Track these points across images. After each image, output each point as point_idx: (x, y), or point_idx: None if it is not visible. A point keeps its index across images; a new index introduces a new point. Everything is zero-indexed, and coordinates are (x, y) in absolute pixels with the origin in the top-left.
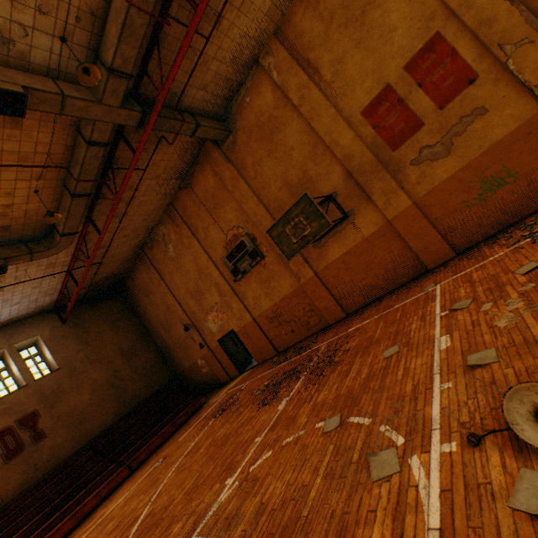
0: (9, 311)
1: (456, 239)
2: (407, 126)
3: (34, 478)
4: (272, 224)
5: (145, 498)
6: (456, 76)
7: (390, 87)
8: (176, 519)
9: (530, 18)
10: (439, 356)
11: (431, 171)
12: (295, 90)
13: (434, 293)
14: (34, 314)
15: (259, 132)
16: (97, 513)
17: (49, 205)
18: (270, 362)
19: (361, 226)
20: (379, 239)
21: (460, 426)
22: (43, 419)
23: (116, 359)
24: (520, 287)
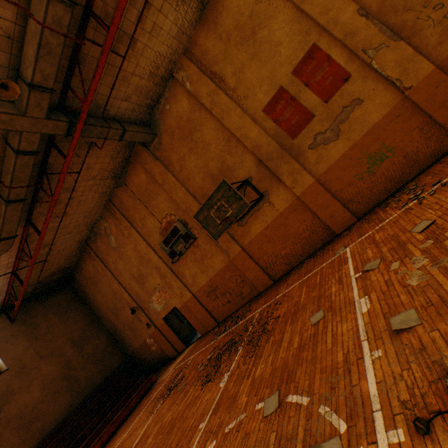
0: None
1: (355, 207)
2: (301, 118)
3: None
4: (198, 210)
5: None
6: (334, 76)
7: (283, 89)
8: None
9: (382, 29)
10: (362, 320)
11: (326, 153)
12: (206, 96)
13: (345, 256)
14: None
15: (180, 133)
16: None
17: None
18: (212, 333)
19: (276, 203)
20: (292, 213)
21: (402, 406)
22: None
23: (67, 350)
24: (421, 245)
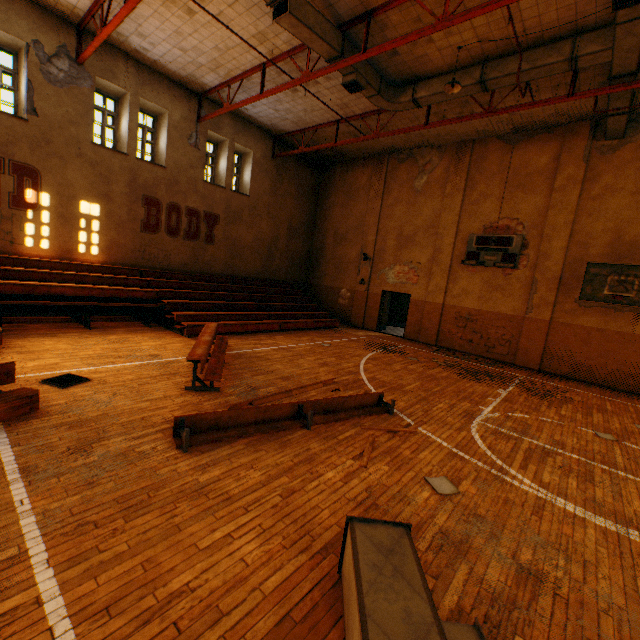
0: (262, 110)
1: None
2: None
3: (192, 268)
4: (601, 262)
5: (343, 362)
6: None
7: None
8: (432, 400)
9: None
10: None
11: None
12: None
13: None
14: (261, 127)
15: None
16: (261, 337)
17: (440, 64)
18: (426, 346)
19: None
20: None
21: None
22: (218, 228)
23: (283, 228)
24: None
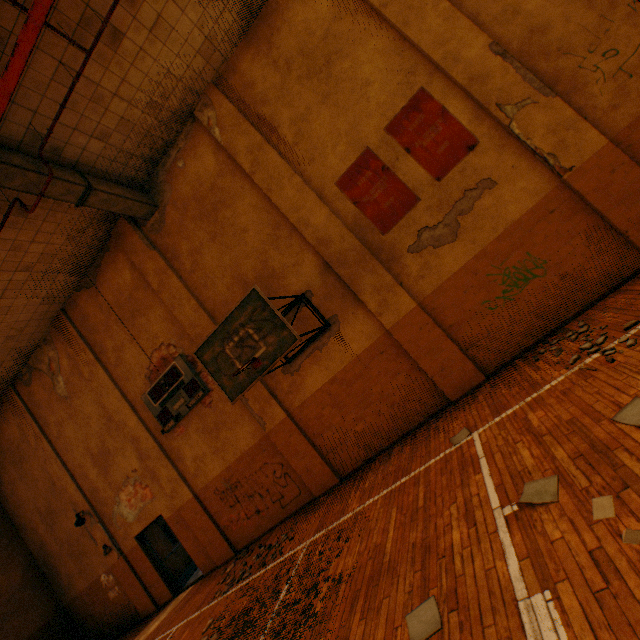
0: None
1: (482, 355)
2: (398, 201)
3: None
4: (204, 341)
5: None
6: (452, 141)
7: (371, 152)
8: None
9: (528, 76)
10: None
11: (437, 261)
12: (245, 152)
13: (473, 451)
14: None
15: (197, 207)
16: None
17: None
18: (220, 575)
19: (350, 339)
20: (377, 358)
21: None
22: None
23: None
24: None
